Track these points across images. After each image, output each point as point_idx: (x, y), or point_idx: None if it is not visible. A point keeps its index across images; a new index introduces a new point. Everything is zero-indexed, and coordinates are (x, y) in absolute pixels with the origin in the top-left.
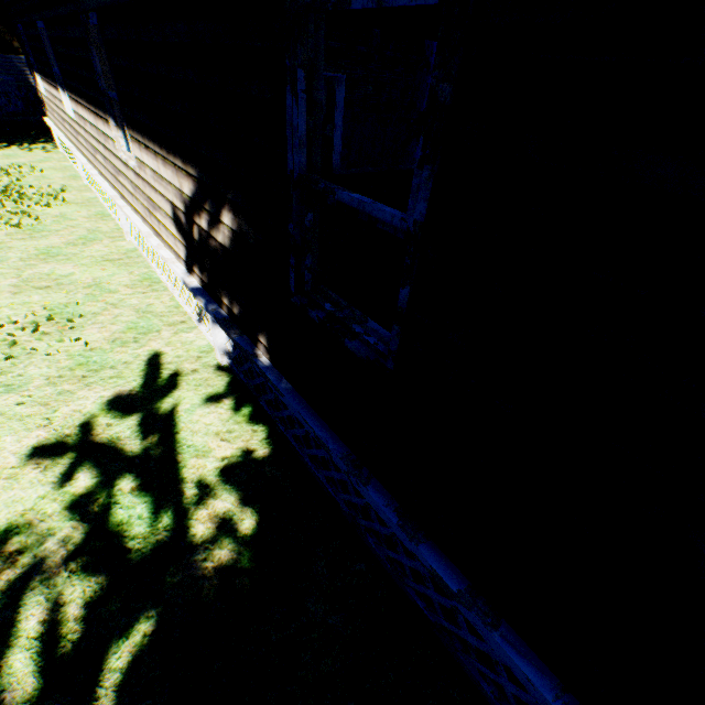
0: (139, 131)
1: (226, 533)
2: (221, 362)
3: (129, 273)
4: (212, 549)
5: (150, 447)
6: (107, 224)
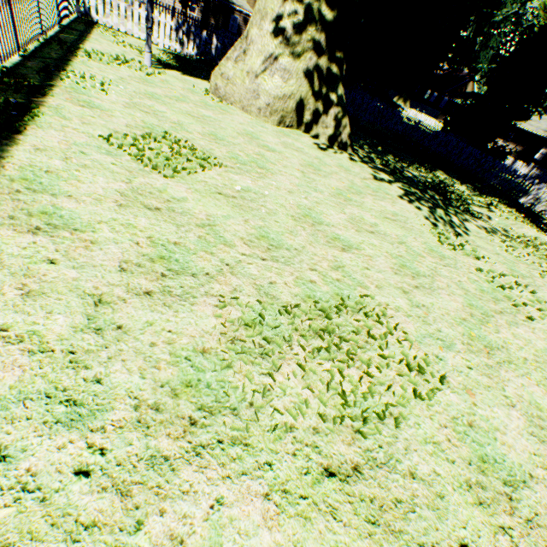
0: (512, 144)
1: None
2: None
3: None
4: None
5: None
6: None
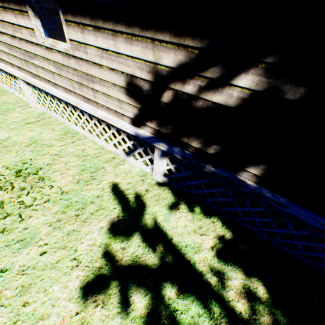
0: (86, 14)
1: (256, 303)
2: (160, 181)
3: (51, 130)
4: (258, 318)
5: (163, 256)
6: (9, 97)
